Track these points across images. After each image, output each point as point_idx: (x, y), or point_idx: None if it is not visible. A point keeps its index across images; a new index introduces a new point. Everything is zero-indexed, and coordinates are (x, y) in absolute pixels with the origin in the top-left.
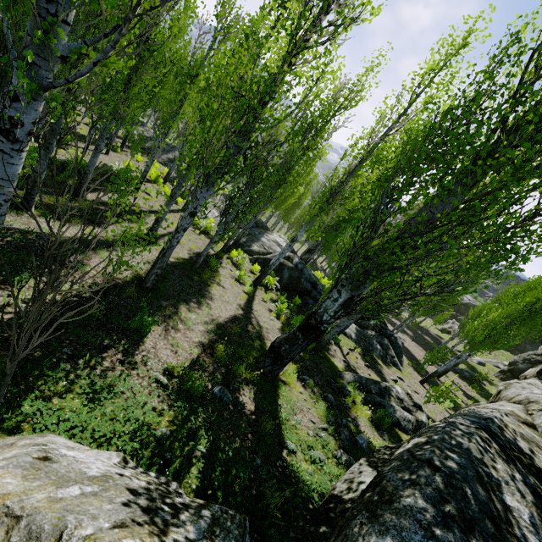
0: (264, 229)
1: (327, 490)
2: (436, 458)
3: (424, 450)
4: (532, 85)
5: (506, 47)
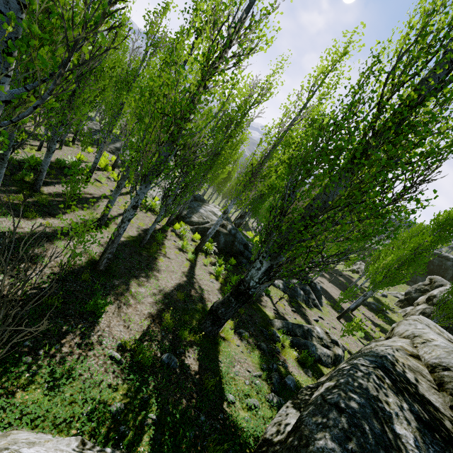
0: (202, 202)
1: (261, 433)
2: (342, 401)
3: (333, 394)
4: (390, 98)
5: (370, 67)
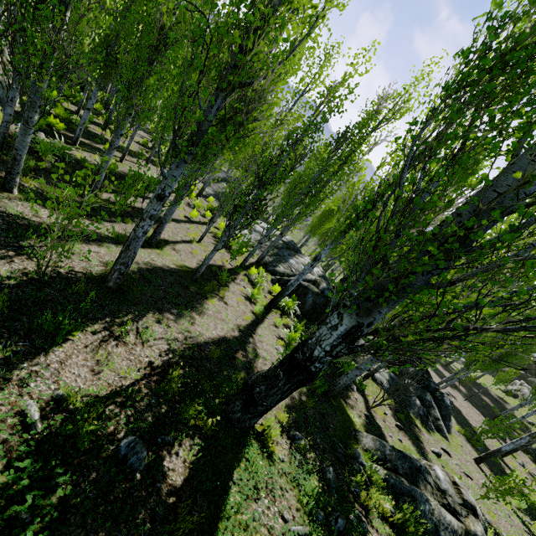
0: (295, 252)
1: None
2: None
3: None
4: None
5: None
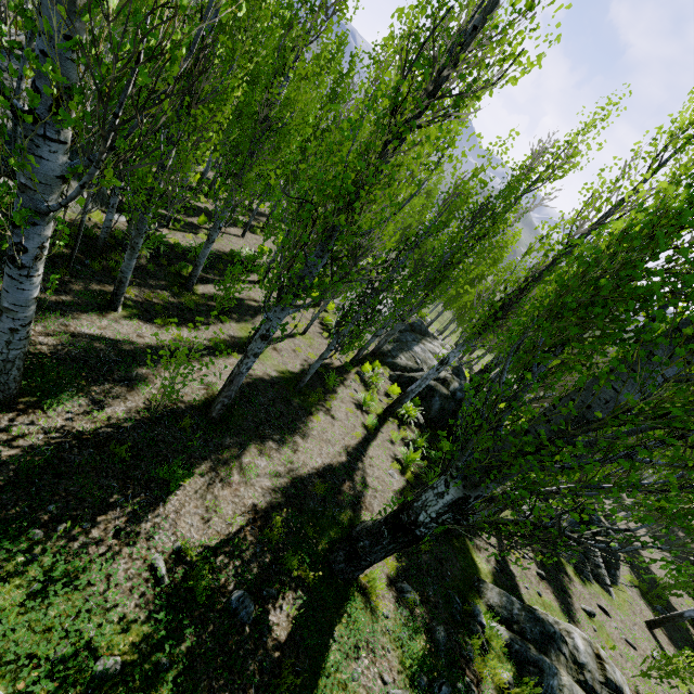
0: (422, 335)
1: None
2: None
3: None
4: None
5: None
